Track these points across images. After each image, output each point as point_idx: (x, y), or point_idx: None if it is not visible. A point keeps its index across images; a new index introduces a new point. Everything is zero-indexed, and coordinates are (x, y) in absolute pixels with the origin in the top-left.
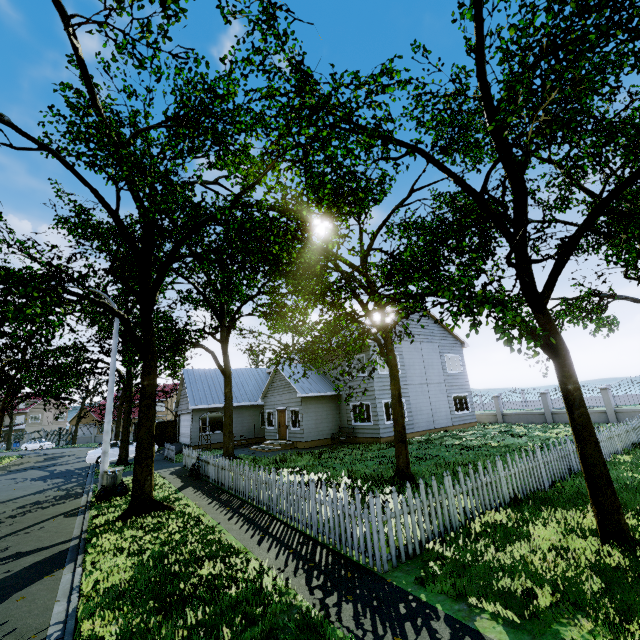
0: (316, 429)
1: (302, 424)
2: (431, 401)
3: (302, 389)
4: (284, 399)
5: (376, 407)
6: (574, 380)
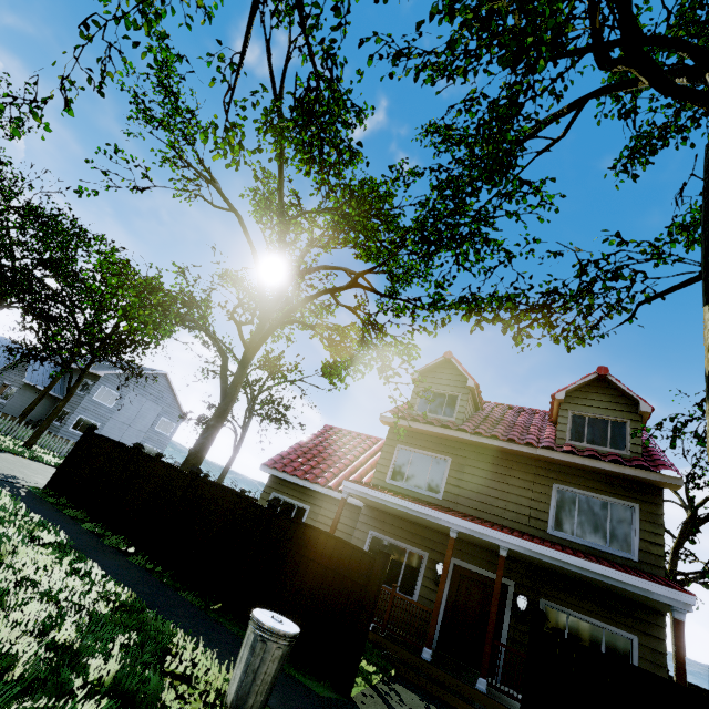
0: (19, 409)
1: (10, 400)
2: (123, 437)
3: (31, 378)
4: (15, 378)
5: (71, 416)
6: (64, 403)
